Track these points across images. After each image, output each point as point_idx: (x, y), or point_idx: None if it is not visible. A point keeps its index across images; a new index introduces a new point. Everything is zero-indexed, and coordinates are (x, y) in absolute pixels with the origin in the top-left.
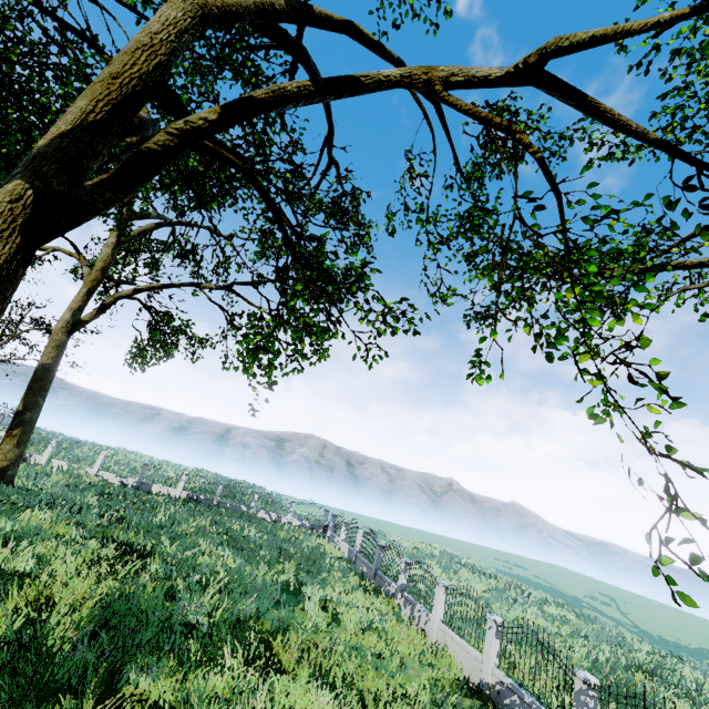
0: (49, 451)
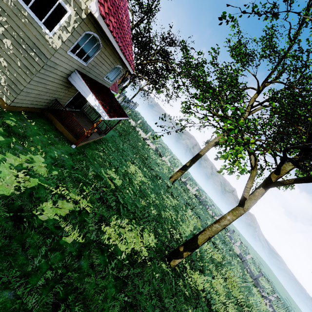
0: (168, 158)
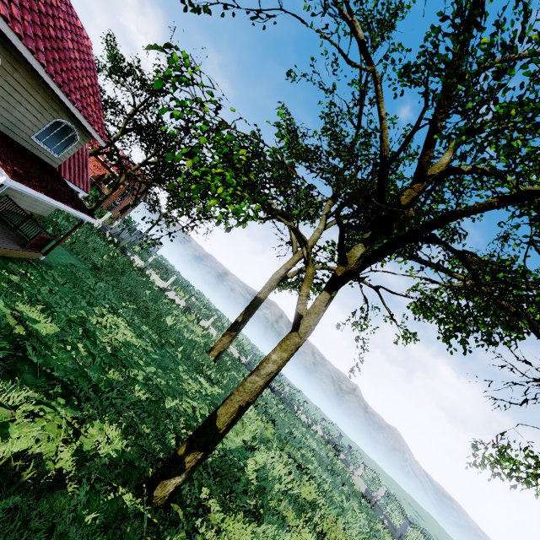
0: (211, 321)
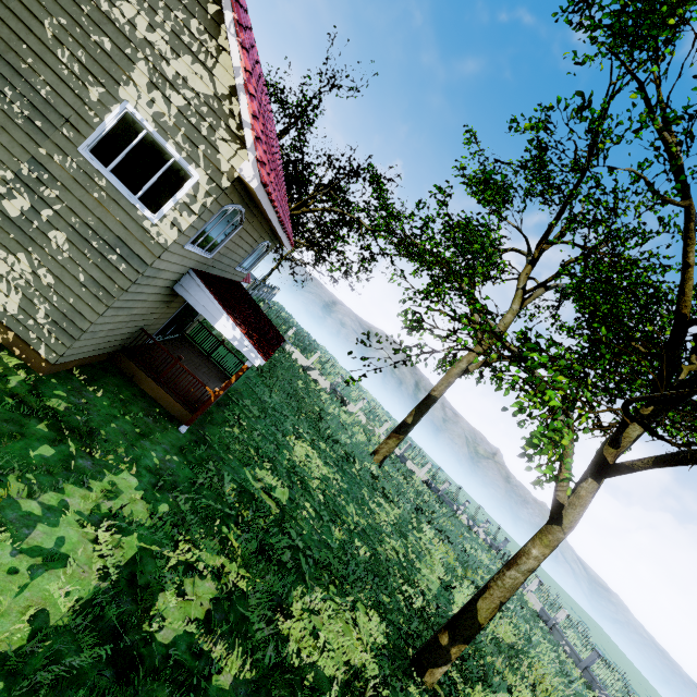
0: (360, 405)
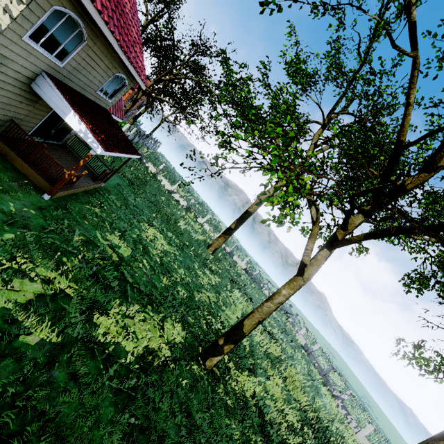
0: (206, 219)
